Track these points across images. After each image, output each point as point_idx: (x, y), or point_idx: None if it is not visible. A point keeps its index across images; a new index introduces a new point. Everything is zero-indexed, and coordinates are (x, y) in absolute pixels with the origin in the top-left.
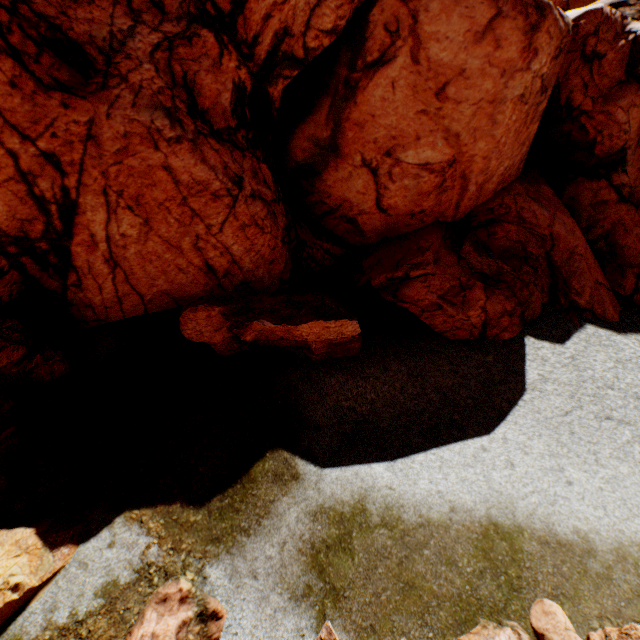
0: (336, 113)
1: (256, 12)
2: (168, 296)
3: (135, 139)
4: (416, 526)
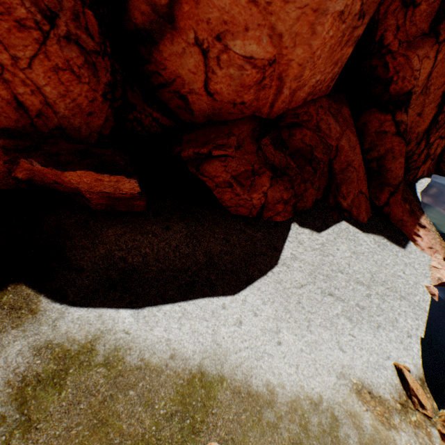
0: None
1: None
2: None
3: None
4: (134, 368)
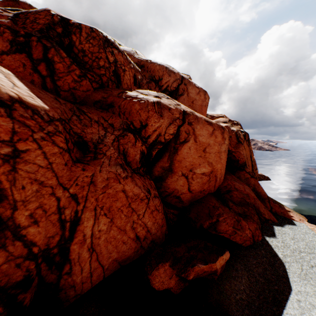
0: (171, 157)
1: (150, 129)
2: (116, 261)
3: (111, 180)
4: None
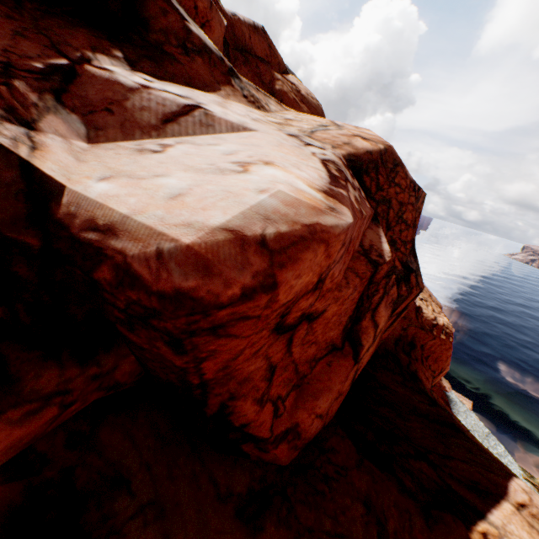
0: None
1: (443, 372)
2: None
3: None
4: None
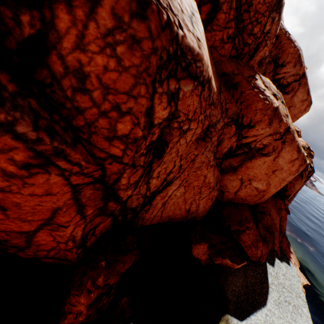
0: (243, 160)
1: (253, 132)
2: (168, 217)
3: (204, 164)
4: None
